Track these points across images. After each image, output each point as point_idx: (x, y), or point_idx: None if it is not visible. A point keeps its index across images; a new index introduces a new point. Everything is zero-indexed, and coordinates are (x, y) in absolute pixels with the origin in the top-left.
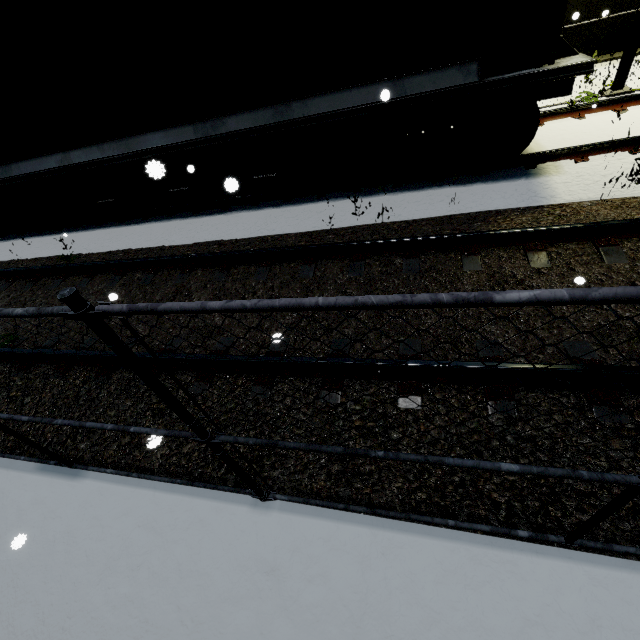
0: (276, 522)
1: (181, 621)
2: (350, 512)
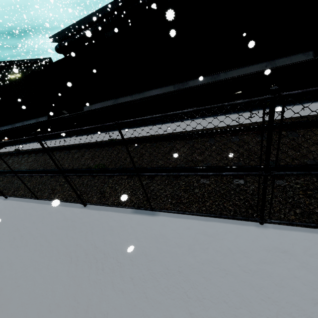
0: (274, 232)
1: (243, 270)
2: (316, 229)
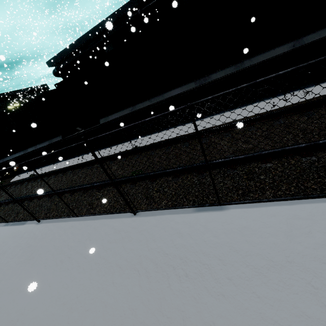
0: None
1: None
2: None
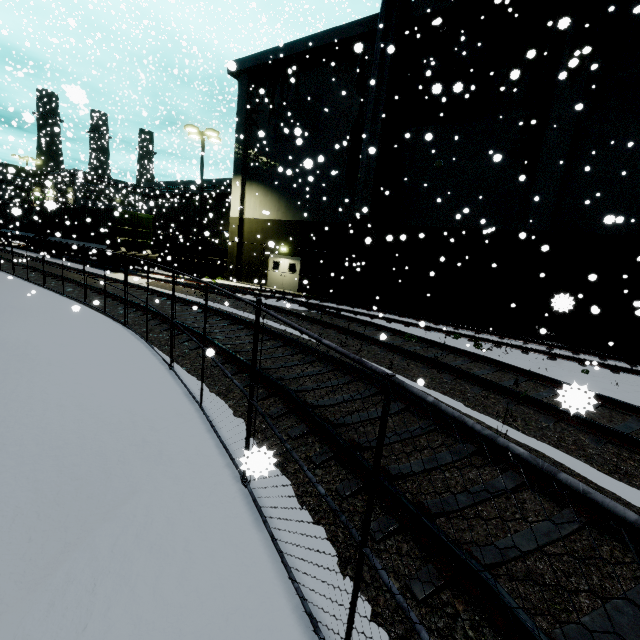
0: None
1: None
2: None
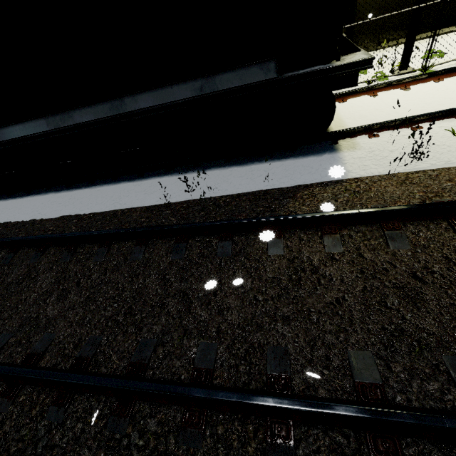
0: None
1: None
2: None
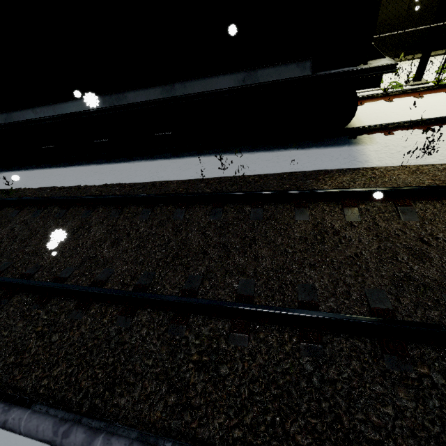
0: None
1: None
2: None
